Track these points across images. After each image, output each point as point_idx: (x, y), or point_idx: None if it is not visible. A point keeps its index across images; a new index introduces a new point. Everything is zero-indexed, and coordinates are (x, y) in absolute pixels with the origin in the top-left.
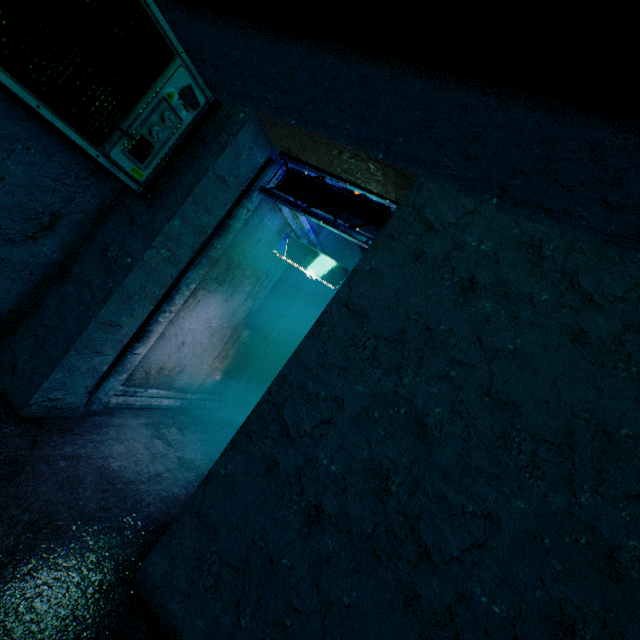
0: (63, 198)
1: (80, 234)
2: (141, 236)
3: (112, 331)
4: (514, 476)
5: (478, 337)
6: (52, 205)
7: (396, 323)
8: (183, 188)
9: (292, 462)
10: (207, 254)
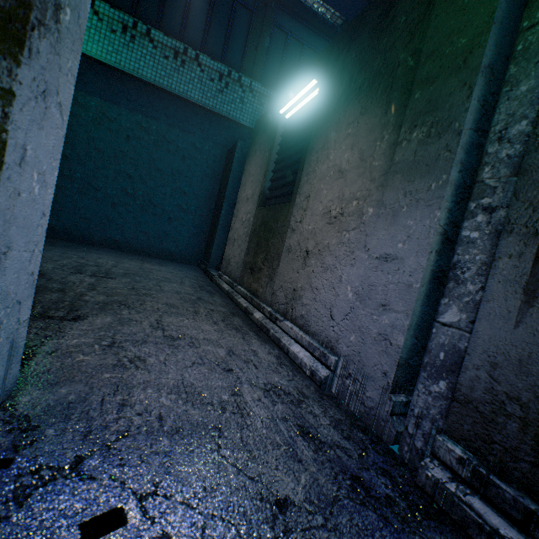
0: None
1: None
2: None
3: None
4: None
5: None
6: None
7: None
8: None
9: None
10: None
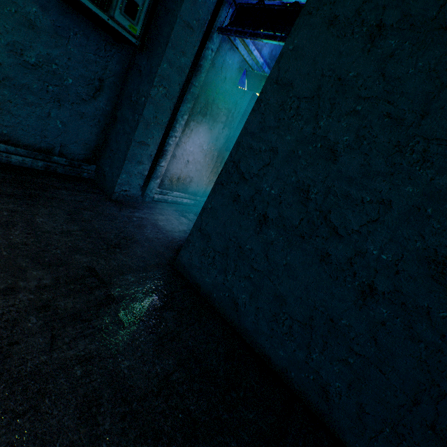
0: (102, 67)
1: (116, 92)
2: (147, 81)
3: (144, 148)
4: (406, 171)
5: (382, 73)
6: (97, 73)
7: (314, 83)
8: (164, 38)
9: (247, 193)
10: (190, 91)
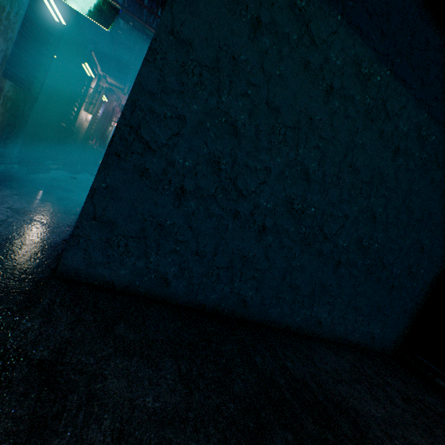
0: None
1: None
2: None
3: None
4: (277, 147)
5: (262, 66)
6: None
7: (213, 53)
8: None
9: (158, 166)
10: None
